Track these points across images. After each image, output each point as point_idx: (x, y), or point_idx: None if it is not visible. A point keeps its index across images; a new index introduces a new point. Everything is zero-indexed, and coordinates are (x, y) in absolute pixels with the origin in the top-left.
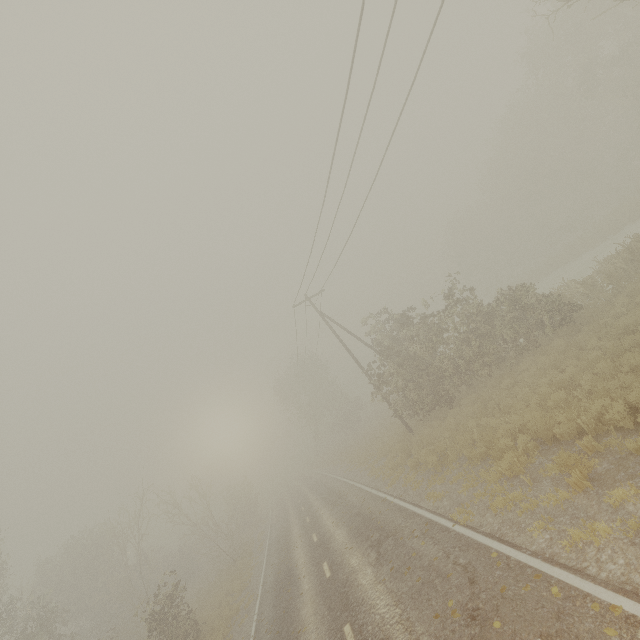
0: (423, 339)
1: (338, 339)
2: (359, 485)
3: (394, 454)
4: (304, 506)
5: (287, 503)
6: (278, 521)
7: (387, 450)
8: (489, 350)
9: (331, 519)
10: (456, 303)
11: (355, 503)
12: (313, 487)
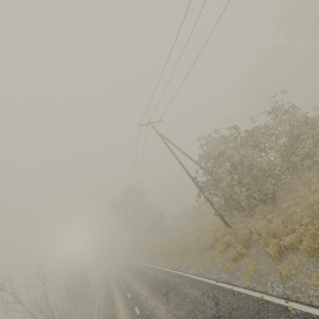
0: (253, 144)
1: (172, 153)
2: (192, 276)
3: (223, 246)
4: (130, 293)
5: (112, 287)
6: (105, 305)
7: (210, 243)
8: (317, 150)
9: (172, 318)
10: (284, 114)
11: (201, 299)
12: (135, 275)
